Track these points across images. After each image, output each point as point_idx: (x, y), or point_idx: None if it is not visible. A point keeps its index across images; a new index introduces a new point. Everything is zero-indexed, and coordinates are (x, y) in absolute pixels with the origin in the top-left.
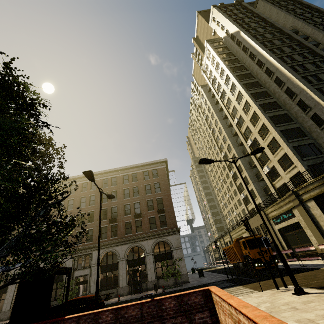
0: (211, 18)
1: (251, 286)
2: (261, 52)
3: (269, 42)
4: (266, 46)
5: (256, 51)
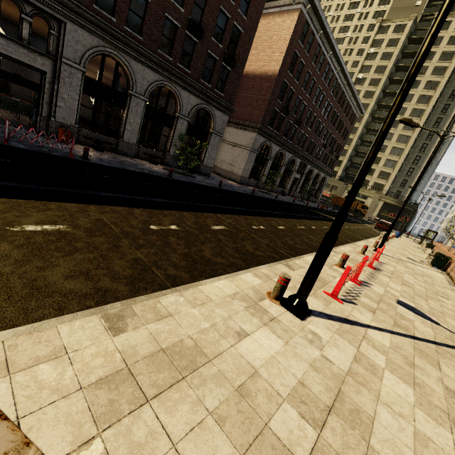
0: None
1: None
2: None
3: None
4: None
5: None
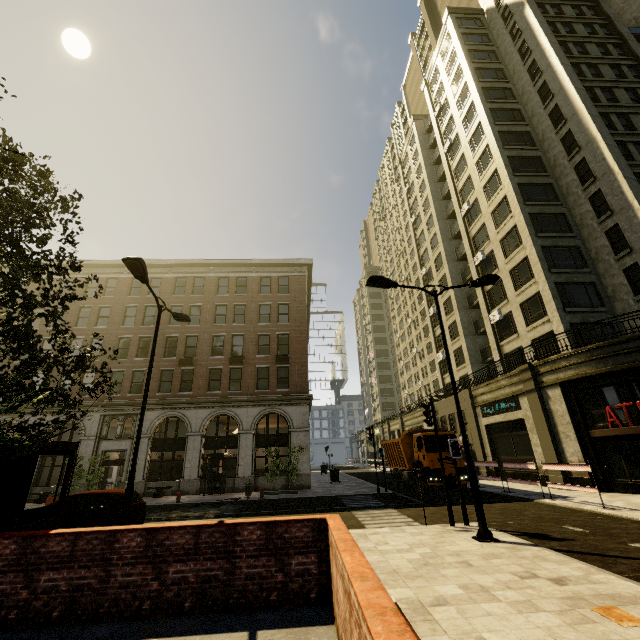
0: None
1: (412, 513)
2: (556, 67)
3: (578, 47)
4: (569, 54)
5: (545, 62)
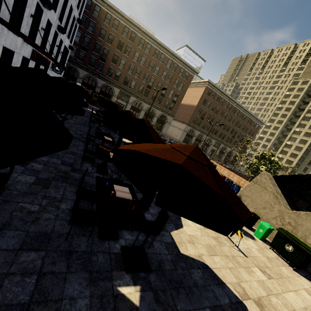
0: None
1: None
2: None
3: None
4: None
5: None
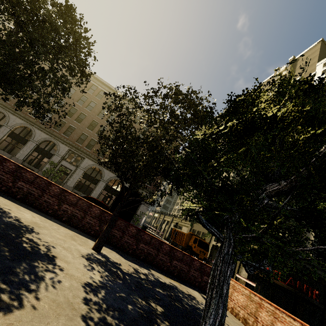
0: (325, 60)
1: None
2: None
3: None
4: None
5: None
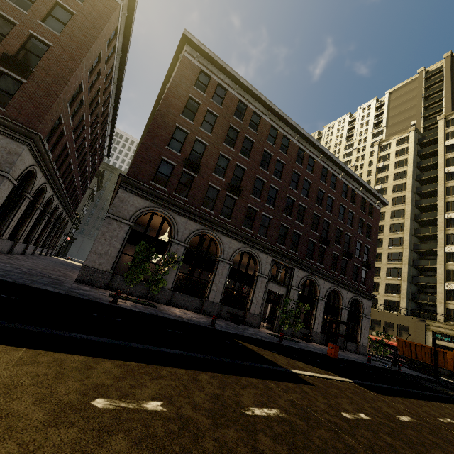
0: None
1: None
2: None
3: None
4: None
5: None
